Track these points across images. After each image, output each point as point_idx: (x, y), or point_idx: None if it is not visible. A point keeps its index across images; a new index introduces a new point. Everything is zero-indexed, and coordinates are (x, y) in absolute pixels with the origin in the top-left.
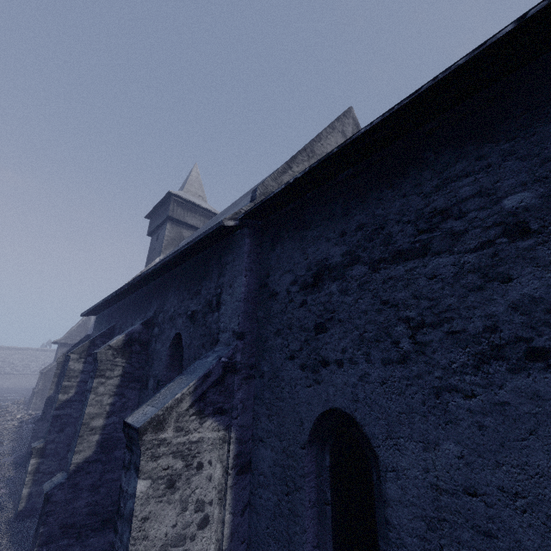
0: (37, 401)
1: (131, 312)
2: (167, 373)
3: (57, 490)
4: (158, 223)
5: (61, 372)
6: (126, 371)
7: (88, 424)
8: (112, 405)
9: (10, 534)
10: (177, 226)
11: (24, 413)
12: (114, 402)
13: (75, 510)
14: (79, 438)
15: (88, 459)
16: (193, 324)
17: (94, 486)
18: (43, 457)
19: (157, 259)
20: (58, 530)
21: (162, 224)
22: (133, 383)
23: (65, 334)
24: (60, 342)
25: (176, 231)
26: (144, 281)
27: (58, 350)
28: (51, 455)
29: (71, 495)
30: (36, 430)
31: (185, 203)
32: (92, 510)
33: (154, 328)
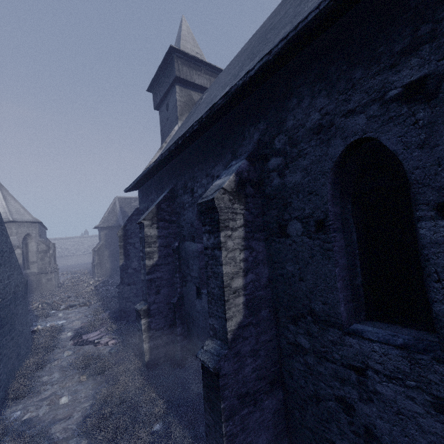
0: (98, 271)
1: (198, 163)
2: (331, 208)
3: (222, 362)
4: (165, 90)
5: (124, 244)
6: (247, 220)
7: (229, 286)
8: (244, 261)
9: (151, 384)
10: (186, 89)
11: (94, 280)
12: (246, 257)
13: (244, 379)
14: (226, 303)
15: (240, 324)
16: (425, 102)
17: (253, 351)
18: (150, 317)
19: (175, 127)
20: (236, 402)
21: (169, 90)
22: (257, 233)
23: (101, 220)
24: (100, 226)
25: (185, 94)
26: (225, 107)
27: (100, 233)
28: (156, 314)
29: (236, 365)
30: (120, 293)
31: (188, 60)
32: (258, 374)
33: (268, 160)
